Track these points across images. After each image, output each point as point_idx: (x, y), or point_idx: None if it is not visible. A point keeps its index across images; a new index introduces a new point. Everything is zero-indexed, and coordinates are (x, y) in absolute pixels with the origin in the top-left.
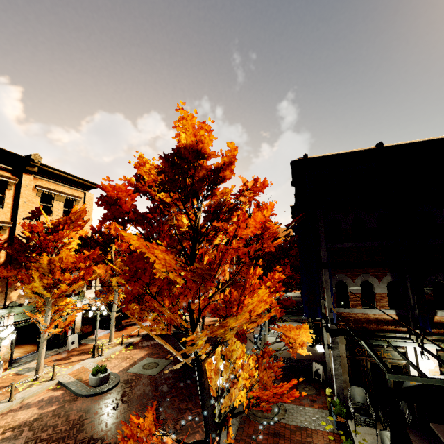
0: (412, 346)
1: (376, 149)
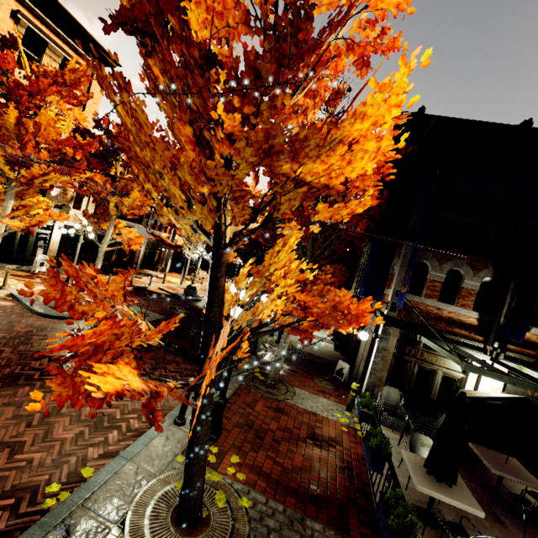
0: (482, 358)
1: (520, 128)
